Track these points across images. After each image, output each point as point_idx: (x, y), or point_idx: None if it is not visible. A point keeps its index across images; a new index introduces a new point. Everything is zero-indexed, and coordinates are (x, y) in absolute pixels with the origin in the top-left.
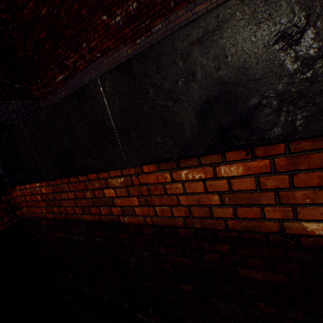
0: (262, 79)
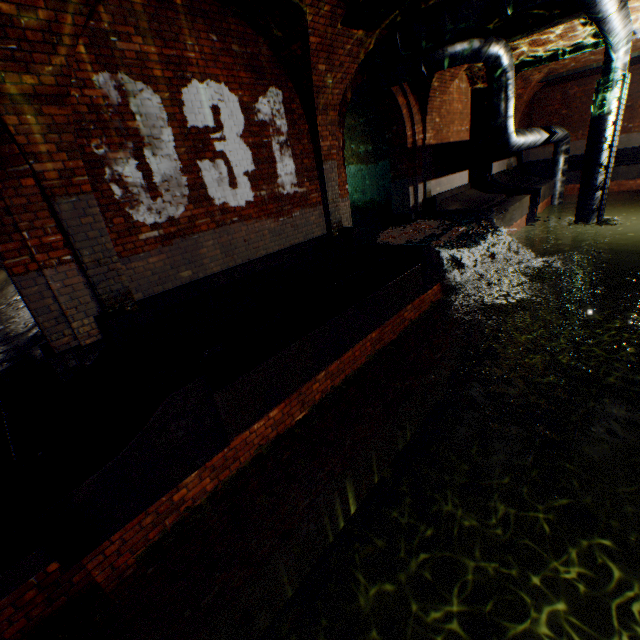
0: None
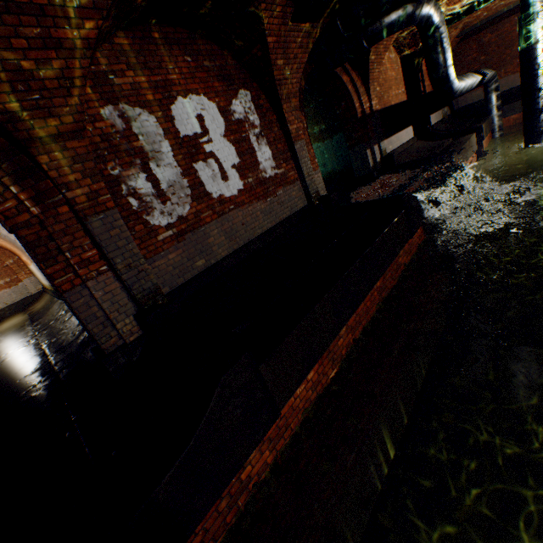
0: None
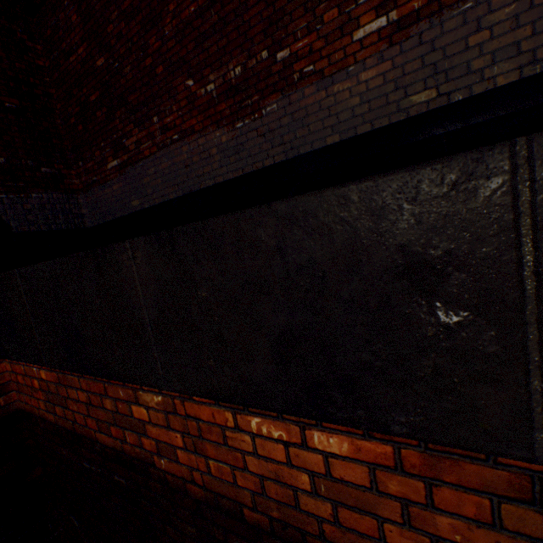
0: (375, 326)
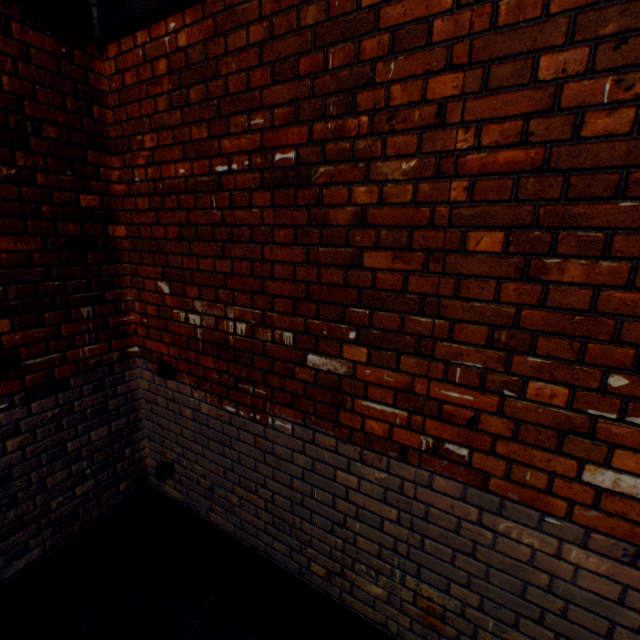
0: None
